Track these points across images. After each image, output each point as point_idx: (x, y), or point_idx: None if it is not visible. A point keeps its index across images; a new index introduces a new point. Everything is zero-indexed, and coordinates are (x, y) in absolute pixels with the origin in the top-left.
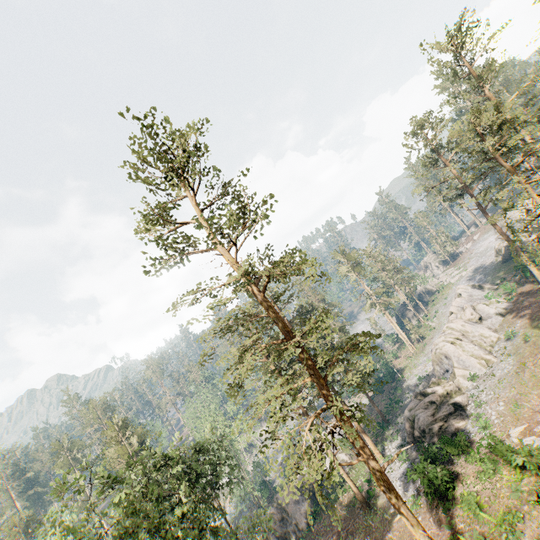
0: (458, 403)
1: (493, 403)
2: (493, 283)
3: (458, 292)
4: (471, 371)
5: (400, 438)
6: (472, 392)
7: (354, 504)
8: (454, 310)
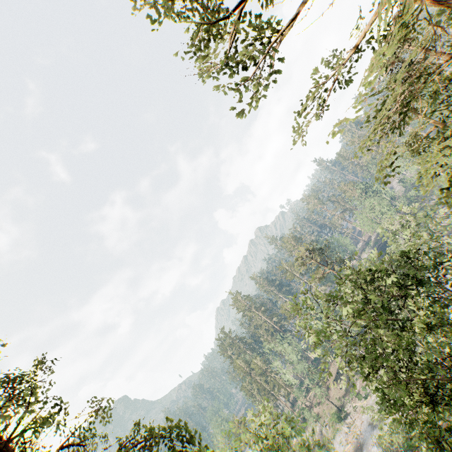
0: None
1: None
2: None
3: None
4: None
5: None
6: None
7: None
8: None
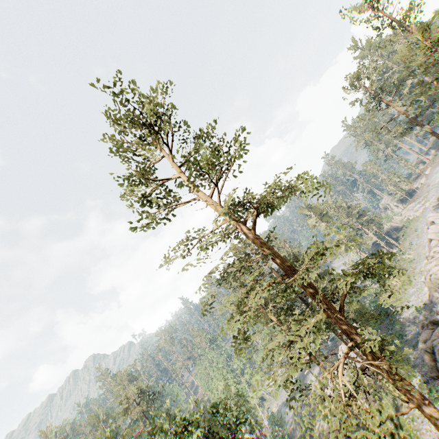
0: None
1: None
2: None
3: (429, 220)
4: None
5: (418, 374)
6: None
7: None
8: (432, 236)
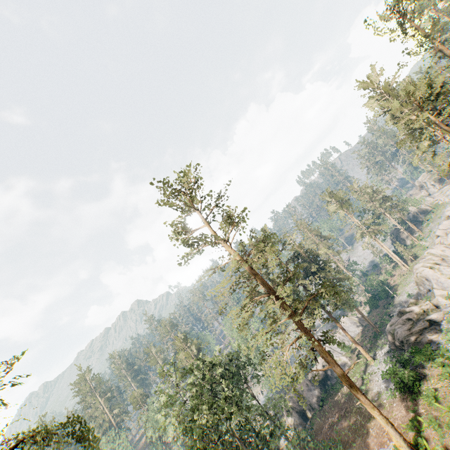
0: (433, 319)
1: None
2: None
3: (446, 214)
4: (448, 291)
5: (388, 345)
6: (448, 310)
7: (351, 393)
8: (439, 233)
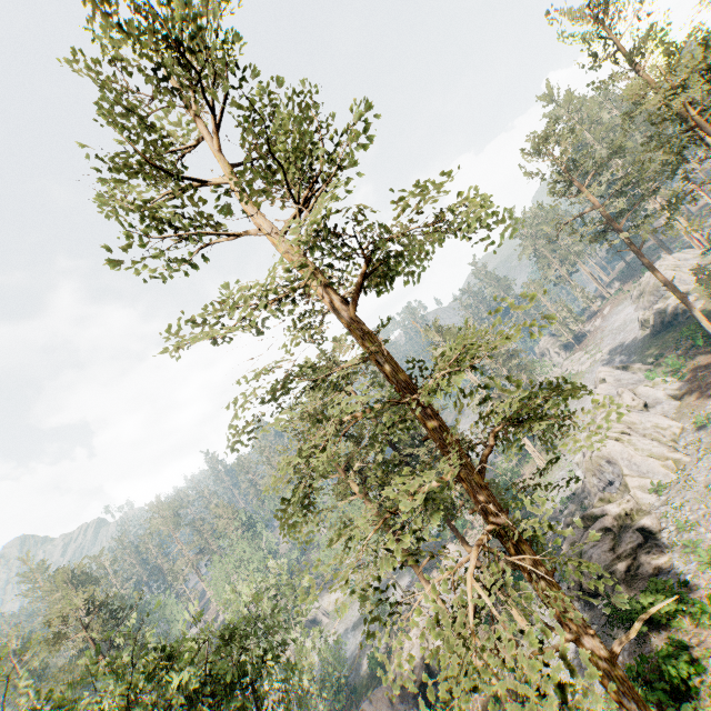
0: (647, 528)
1: (709, 523)
2: (644, 363)
3: (600, 376)
4: (652, 479)
5: None
6: (663, 510)
7: None
8: (601, 399)
